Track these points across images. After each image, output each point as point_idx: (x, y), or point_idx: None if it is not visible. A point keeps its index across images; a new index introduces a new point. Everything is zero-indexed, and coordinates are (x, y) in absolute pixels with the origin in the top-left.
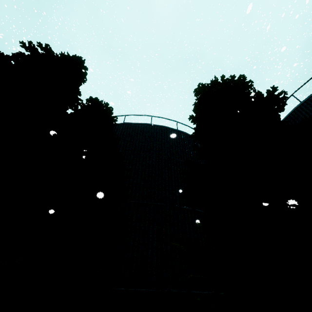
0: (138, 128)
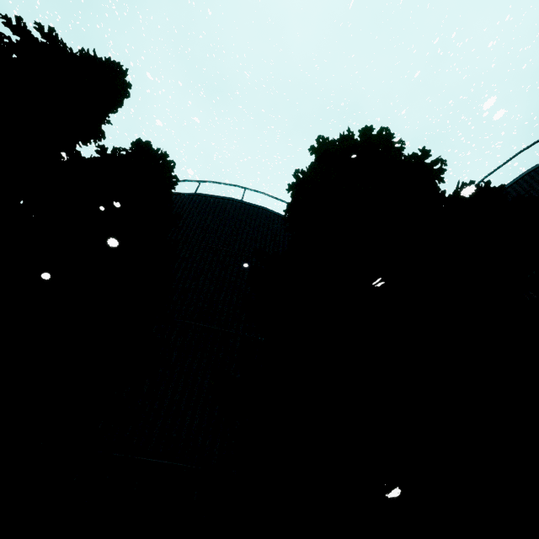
0: (218, 205)
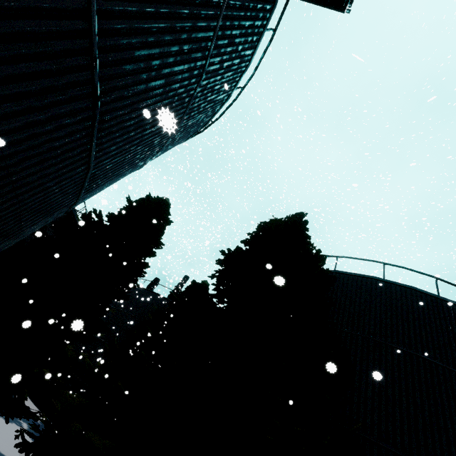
0: (361, 284)
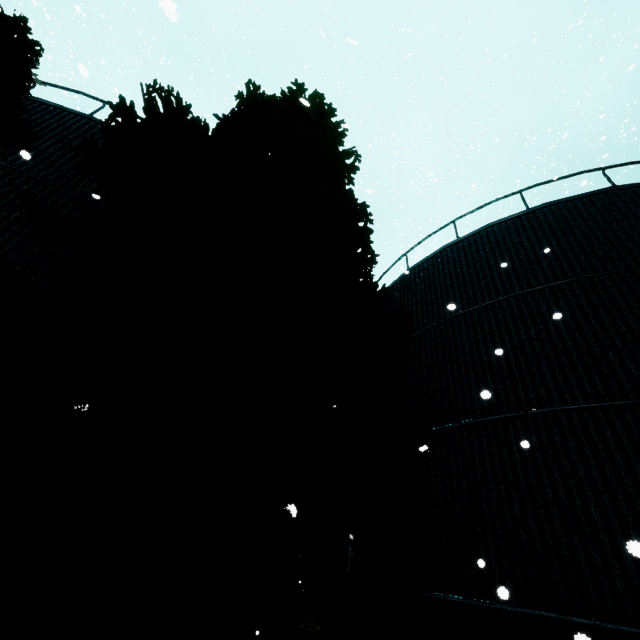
0: None
